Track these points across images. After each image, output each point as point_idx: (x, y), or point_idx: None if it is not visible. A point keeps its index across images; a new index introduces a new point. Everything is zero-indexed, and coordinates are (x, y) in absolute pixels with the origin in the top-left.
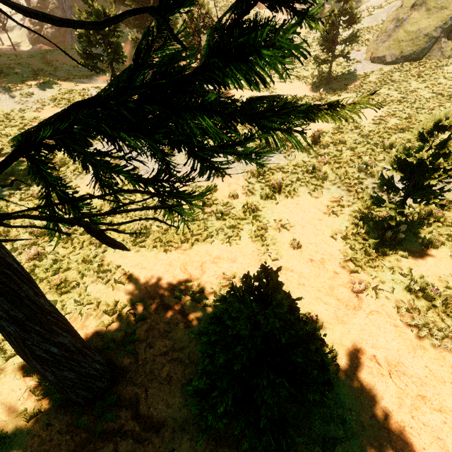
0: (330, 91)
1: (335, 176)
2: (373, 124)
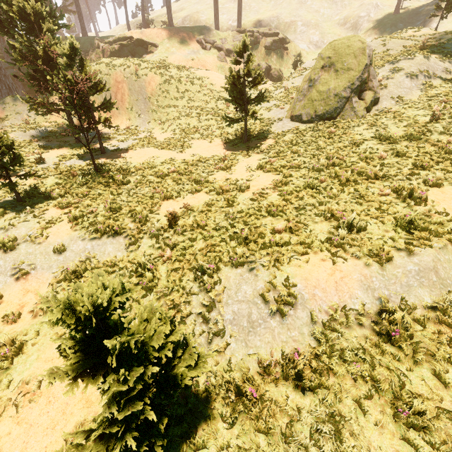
0: (246, 150)
1: (166, 284)
2: (250, 200)
